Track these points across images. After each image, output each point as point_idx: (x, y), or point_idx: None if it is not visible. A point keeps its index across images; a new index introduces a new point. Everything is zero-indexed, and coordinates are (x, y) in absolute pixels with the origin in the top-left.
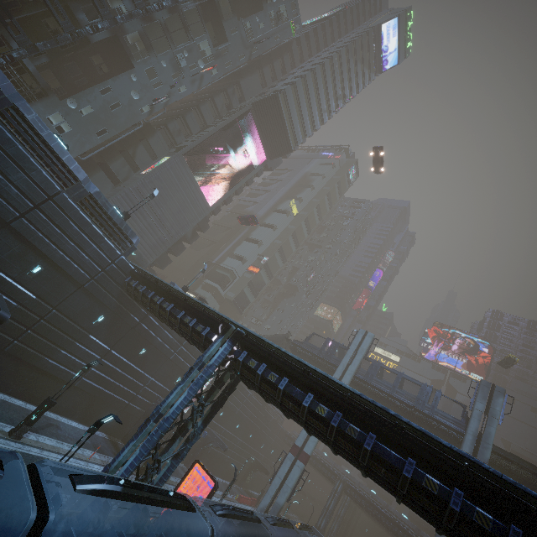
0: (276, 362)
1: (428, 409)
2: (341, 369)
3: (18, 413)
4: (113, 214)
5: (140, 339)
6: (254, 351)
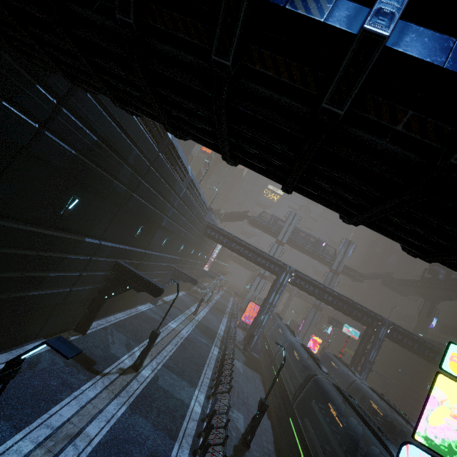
0: (313, 284)
1: (320, 252)
2: (282, 235)
3: (177, 303)
4: (205, 200)
5: (200, 250)
6: (302, 279)
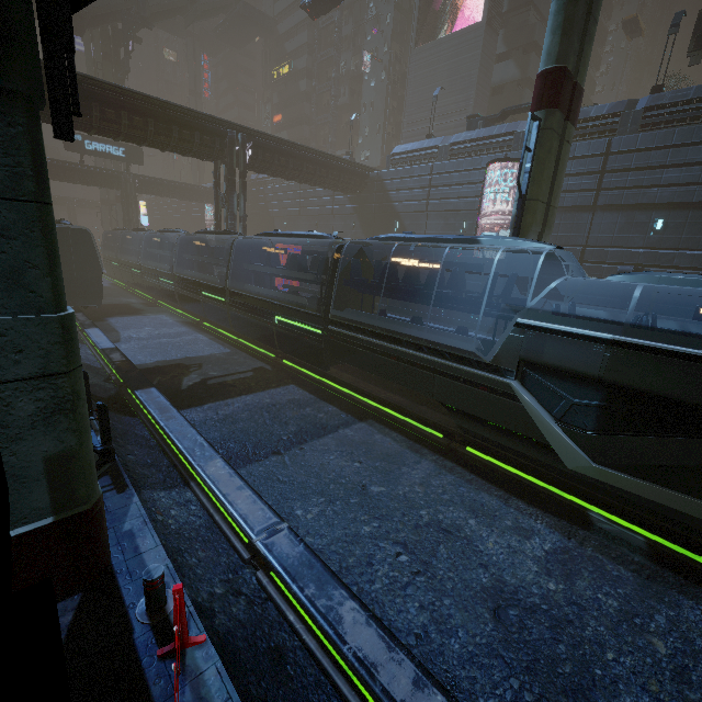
0: None
1: None
2: None
3: None
4: None
5: (387, 217)
6: None
